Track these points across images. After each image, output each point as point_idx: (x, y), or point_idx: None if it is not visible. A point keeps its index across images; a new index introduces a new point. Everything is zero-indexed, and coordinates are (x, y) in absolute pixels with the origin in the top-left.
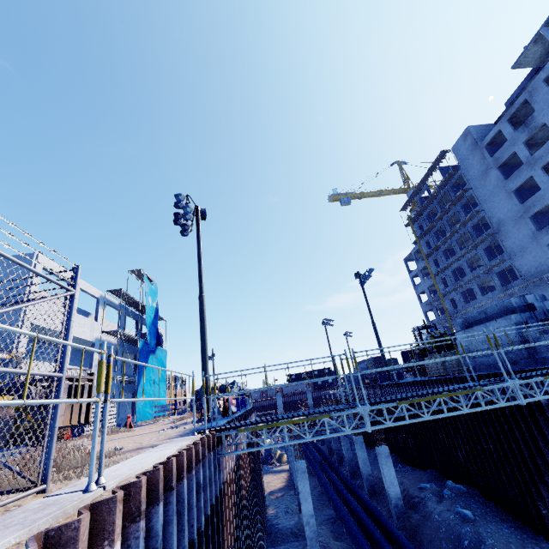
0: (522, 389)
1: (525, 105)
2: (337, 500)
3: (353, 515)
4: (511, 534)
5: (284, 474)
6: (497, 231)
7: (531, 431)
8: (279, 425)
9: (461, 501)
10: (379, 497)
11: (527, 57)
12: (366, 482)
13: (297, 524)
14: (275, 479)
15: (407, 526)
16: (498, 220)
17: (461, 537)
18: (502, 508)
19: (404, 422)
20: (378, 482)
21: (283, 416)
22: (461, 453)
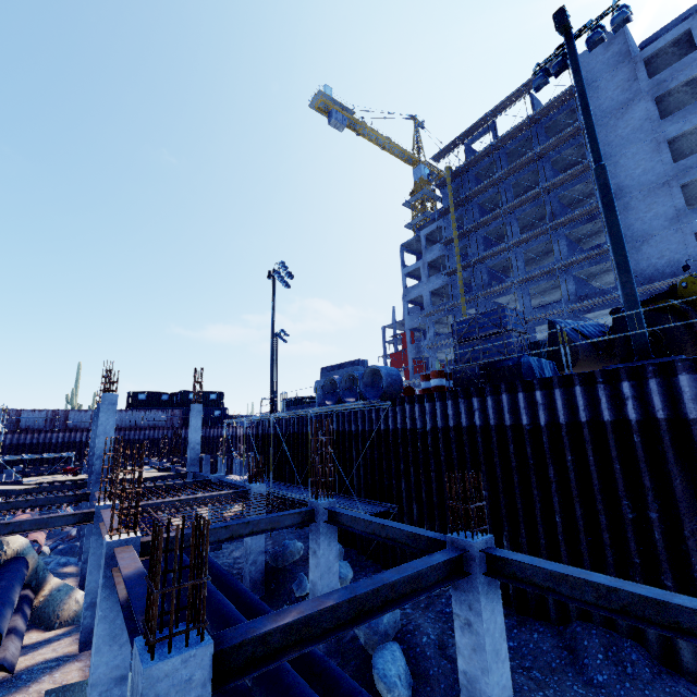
0: None
1: None
2: None
3: None
4: None
5: None
6: None
7: None
8: None
9: None
10: None
11: None
12: None
13: None
14: None
15: None
16: (618, 187)
17: None
18: None
19: None
20: None
21: None
22: None
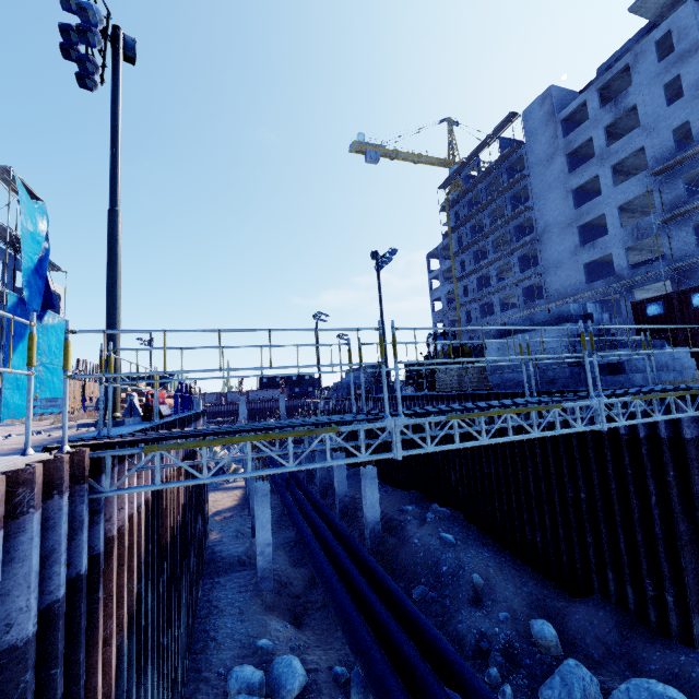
0: (606, 410)
1: (623, 75)
2: (303, 524)
3: (321, 542)
4: (491, 558)
5: (237, 492)
6: (540, 237)
7: (546, 459)
8: (237, 441)
9: (444, 525)
10: (352, 519)
11: None
12: (340, 503)
13: (247, 551)
14: (225, 498)
15: (381, 551)
16: (546, 224)
17: (440, 562)
18: (484, 531)
19: (452, 446)
20: (352, 502)
21: (247, 426)
22: (455, 476)
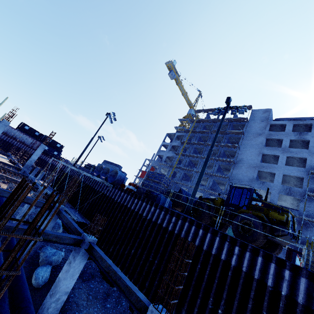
0: None
1: (302, 126)
2: None
3: None
4: None
5: None
6: (236, 163)
7: None
8: None
9: None
10: None
11: None
12: None
13: None
14: None
15: None
16: (242, 159)
17: None
18: None
19: None
20: None
21: None
22: None
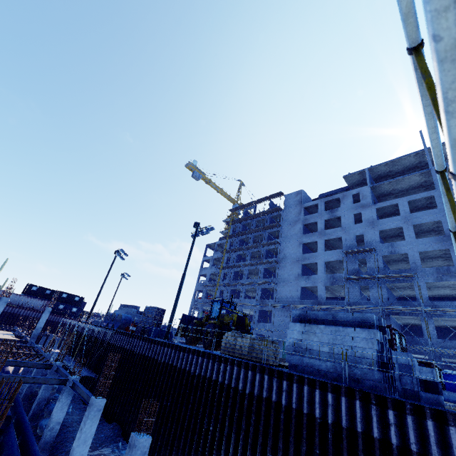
0: None
1: (335, 201)
2: None
3: None
4: None
5: None
6: (280, 262)
7: None
8: None
9: None
10: None
11: (351, 177)
12: None
13: None
14: None
15: None
16: (285, 255)
17: None
18: None
19: None
20: None
21: None
22: None
